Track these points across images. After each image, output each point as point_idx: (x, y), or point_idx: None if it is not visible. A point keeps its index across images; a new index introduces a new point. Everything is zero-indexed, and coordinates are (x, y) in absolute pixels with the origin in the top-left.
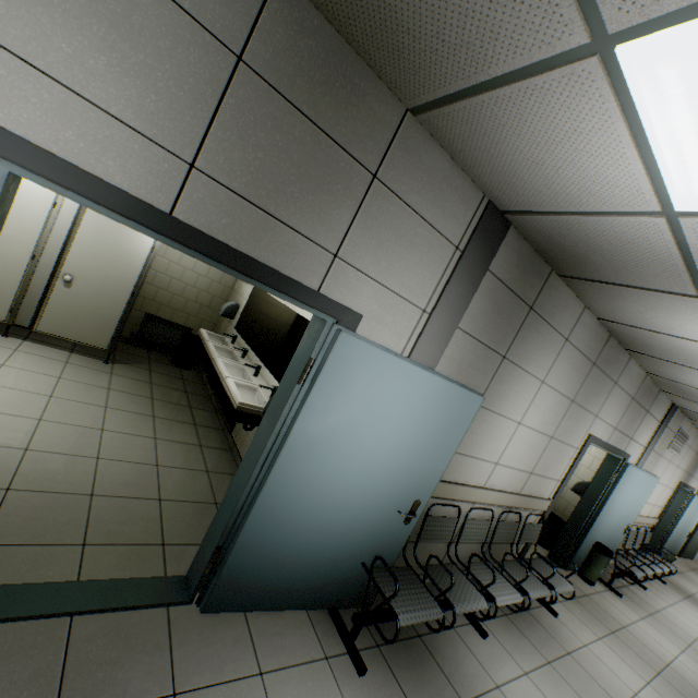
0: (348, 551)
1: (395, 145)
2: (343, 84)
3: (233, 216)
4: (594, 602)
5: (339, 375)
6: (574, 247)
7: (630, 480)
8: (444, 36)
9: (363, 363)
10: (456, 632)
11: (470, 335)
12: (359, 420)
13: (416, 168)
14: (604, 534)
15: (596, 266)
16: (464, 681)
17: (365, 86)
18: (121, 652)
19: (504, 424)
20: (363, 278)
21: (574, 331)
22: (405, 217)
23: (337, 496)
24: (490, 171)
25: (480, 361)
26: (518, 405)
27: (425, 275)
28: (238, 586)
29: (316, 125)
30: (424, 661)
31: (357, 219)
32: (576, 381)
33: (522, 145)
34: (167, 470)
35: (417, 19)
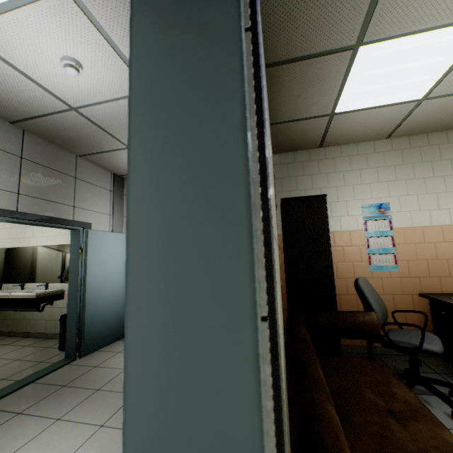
0: None
1: (78, 167)
2: (55, 154)
3: (37, 205)
4: None
5: (94, 245)
6: None
7: None
8: (90, 144)
9: (100, 238)
10: None
11: None
12: (108, 258)
13: (87, 171)
14: None
15: None
16: None
17: (62, 153)
18: (66, 374)
19: None
20: (86, 211)
21: None
22: (91, 187)
23: (113, 289)
24: (112, 167)
25: None
26: None
27: (105, 203)
28: (93, 339)
29: (52, 169)
30: None
31: (76, 193)
32: None
33: (119, 161)
34: (3, 356)
35: (80, 142)
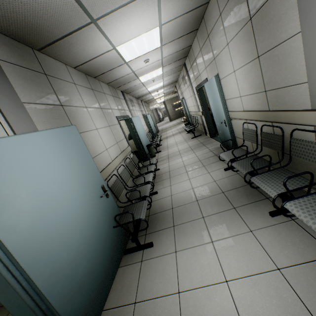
0: (105, 232)
1: None
2: None
3: None
4: (160, 158)
5: None
6: (25, 19)
7: (135, 122)
8: None
9: None
10: (152, 201)
11: (34, 103)
12: (34, 186)
13: None
14: (145, 142)
15: (47, 29)
16: (167, 205)
17: None
18: None
19: (93, 134)
20: None
21: (73, 78)
22: None
23: (74, 225)
24: None
25: (55, 114)
26: (89, 122)
27: None
28: (87, 314)
29: None
30: (157, 217)
31: None
32: (94, 100)
33: None
34: None
35: None
